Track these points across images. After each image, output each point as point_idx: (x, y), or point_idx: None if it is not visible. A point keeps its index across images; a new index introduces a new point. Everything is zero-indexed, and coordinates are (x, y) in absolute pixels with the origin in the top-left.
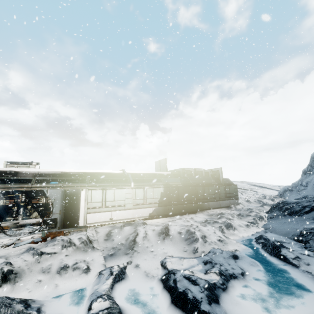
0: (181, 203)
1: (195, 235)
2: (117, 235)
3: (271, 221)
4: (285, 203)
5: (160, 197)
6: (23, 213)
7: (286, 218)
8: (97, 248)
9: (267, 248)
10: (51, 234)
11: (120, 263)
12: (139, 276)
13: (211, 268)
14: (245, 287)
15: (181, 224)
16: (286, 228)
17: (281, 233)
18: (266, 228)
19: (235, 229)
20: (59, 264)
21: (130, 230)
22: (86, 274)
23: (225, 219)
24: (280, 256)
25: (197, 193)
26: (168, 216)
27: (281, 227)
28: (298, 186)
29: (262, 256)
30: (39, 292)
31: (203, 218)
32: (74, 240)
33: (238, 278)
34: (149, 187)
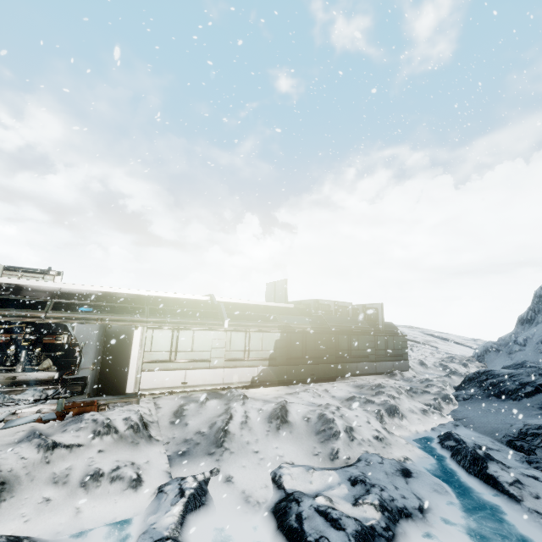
0: (310, 362)
1: (334, 426)
2: (194, 416)
3: (464, 405)
4: (489, 374)
5: (274, 350)
6: (25, 360)
7: (491, 402)
8: (156, 438)
9: (461, 460)
10: (74, 406)
11: (198, 472)
12: (232, 500)
13: (364, 493)
14: (426, 536)
15: (308, 401)
16: (493, 422)
17: (484, 430)
18: (456, 419)
19: (403, 418)
20: (85, 467)
21: (217, 408)
22: (135, 492)
23: (387, 397)
24: (486, 476)
25: (339, 345)
26: (285, 384)
27: (484, 419)
28: (509, 343)
29: (453, 472)
30: (44, 523)
31: (347, 392)
32: (117, 421)
33: (414, 517)
34: (256, 330)
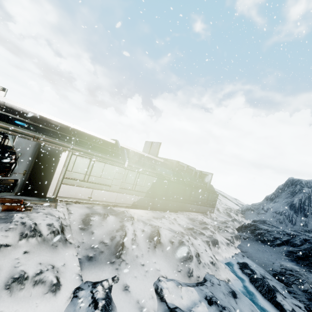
0: (168, 199)
1: (189, 251)
2: (98, 227)
3: (244, 242)
4: (256, 227)
5: (150, 188)
6: None
7: (258, 244)
8: (70, 241)
9: (259, 287)
10: (3, 202)
11: (103, 278)
12: (130, 309)
13: None
14: None
15: (168, 227)
16: (263, 258)
17: (259, 262)
18: (242, 251)
19: (219, 247)
20: (10, 269)
21: (115, 224)
22: (54, 295)
23: (210, 232)
24: (276, 303)
25: (185, 192)
26: (151, 209)
27: (257, 255)
28: (259, 208)
29: (251, 293)
30: None
31: (186, 222)
32: (41, 226)
33: None
34: (143, 173)
